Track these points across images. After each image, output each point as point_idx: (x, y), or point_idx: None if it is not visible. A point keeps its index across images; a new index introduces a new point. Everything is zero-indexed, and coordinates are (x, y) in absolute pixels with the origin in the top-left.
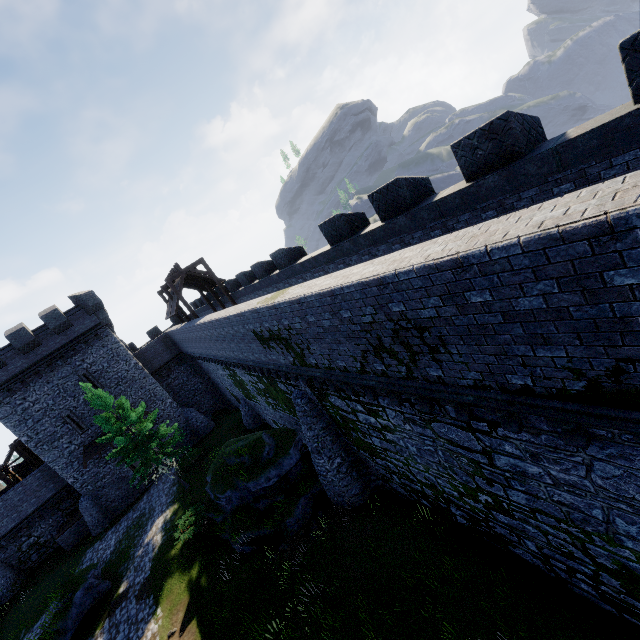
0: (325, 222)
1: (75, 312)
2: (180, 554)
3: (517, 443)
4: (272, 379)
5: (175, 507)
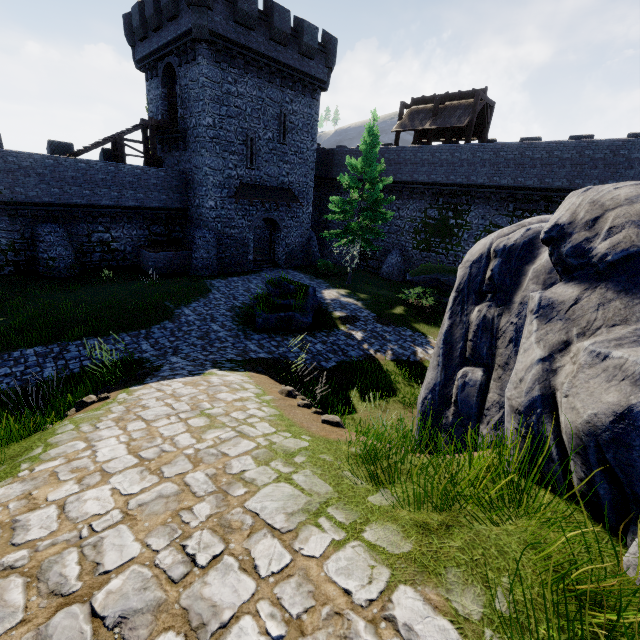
0: None
1: (320, 50)
2: (410, 315)
3: None
4: None
5: (345, 290)
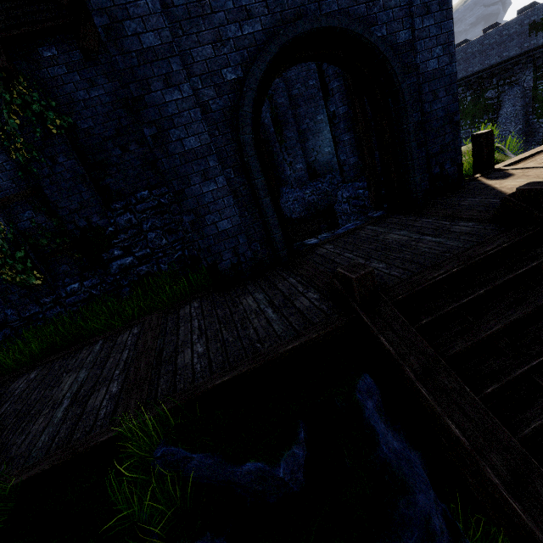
0: None
1: None
2: None
3: None
4: (483, 91)
5: None
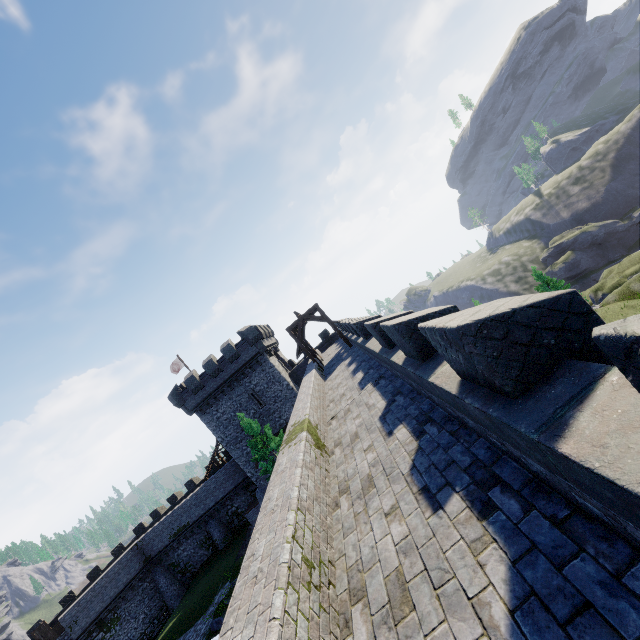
0: (366, 325)
1: (241, 344)
2: None
3: None
4: None
5: None
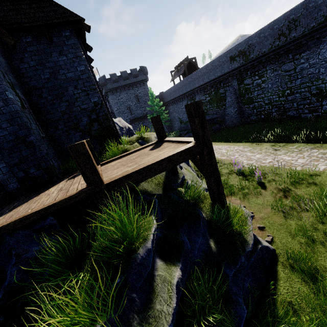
0: None
1: (140, 72)
2: None
3: (304, 57)
4: (218, 89)
5: None
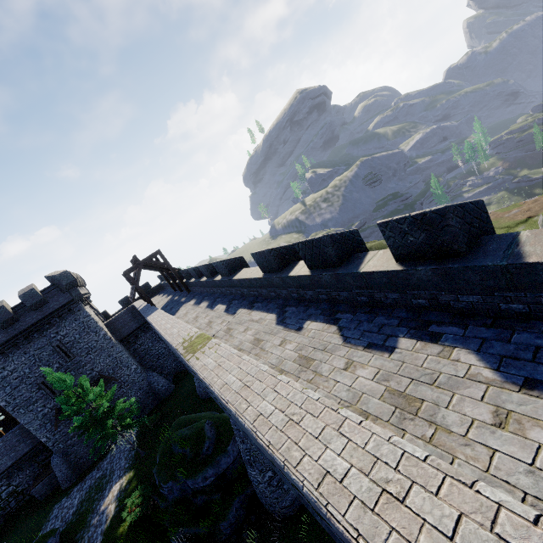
0: (256, 253)
1: (50, 290)
2: (127, 533)
3: None
4: None
5: (130, 475)
